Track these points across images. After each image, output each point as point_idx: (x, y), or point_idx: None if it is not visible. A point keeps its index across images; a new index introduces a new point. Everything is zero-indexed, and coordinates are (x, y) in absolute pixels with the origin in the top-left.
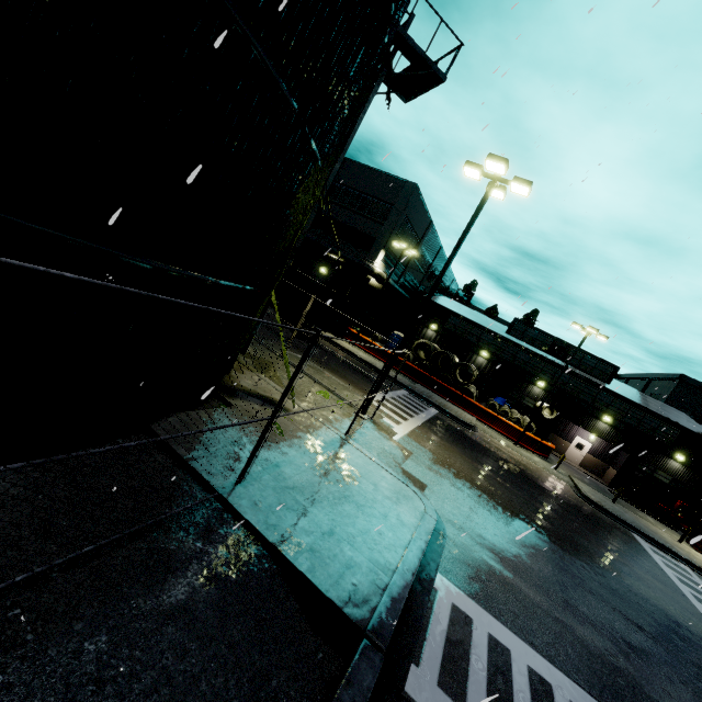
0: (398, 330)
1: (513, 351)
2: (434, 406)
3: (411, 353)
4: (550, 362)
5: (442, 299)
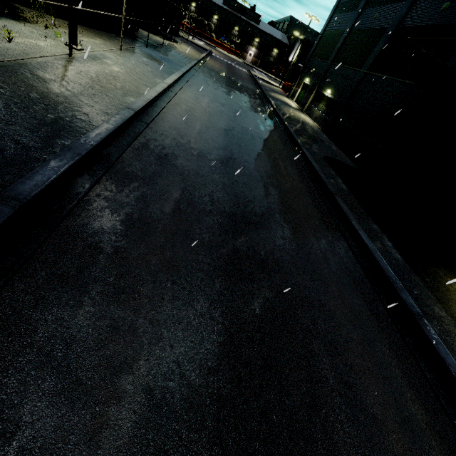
0: None
1: (226, 14)
2: (203, 42)
3: (189, 21)
4: (239, 18)
5: None
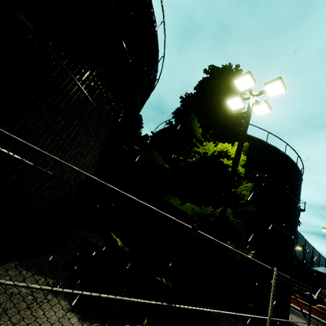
0: (303, 290)
1: None
2: None
3: (325, 307)
4: None
5: (323, 269)
